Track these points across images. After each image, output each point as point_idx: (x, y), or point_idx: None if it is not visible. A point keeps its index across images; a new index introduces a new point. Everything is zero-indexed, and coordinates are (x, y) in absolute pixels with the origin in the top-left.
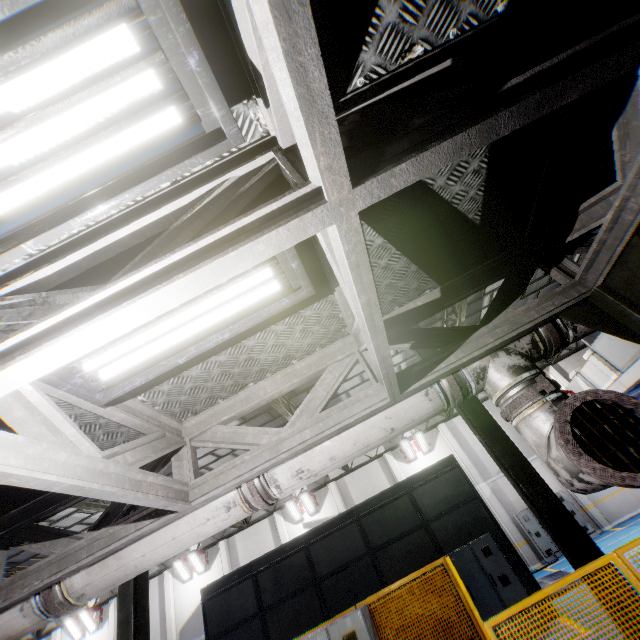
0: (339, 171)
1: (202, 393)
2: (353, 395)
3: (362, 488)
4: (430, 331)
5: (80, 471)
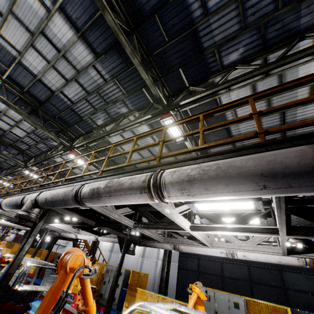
0: (284, 234)
1: None
2: None
3: None
4: (308, 240)
5: (201, 236)
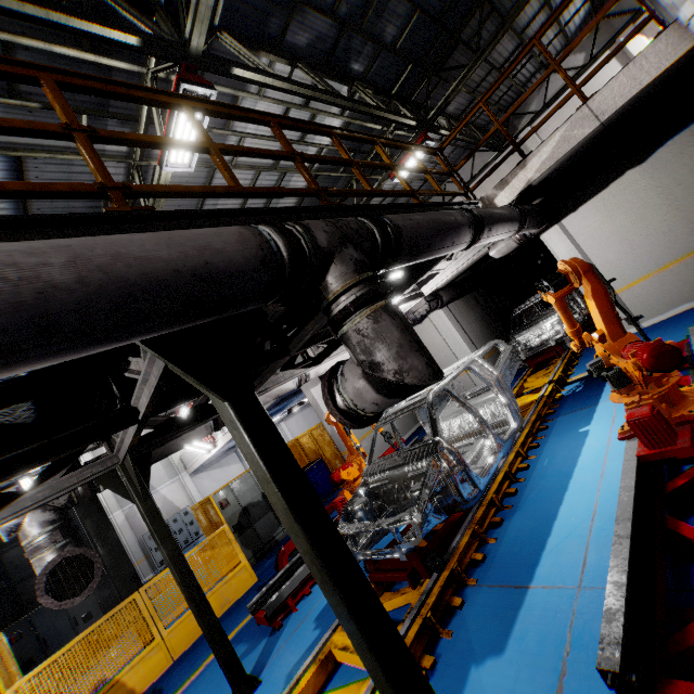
0: None
1: None
2: None
3: None
4: None
5: None
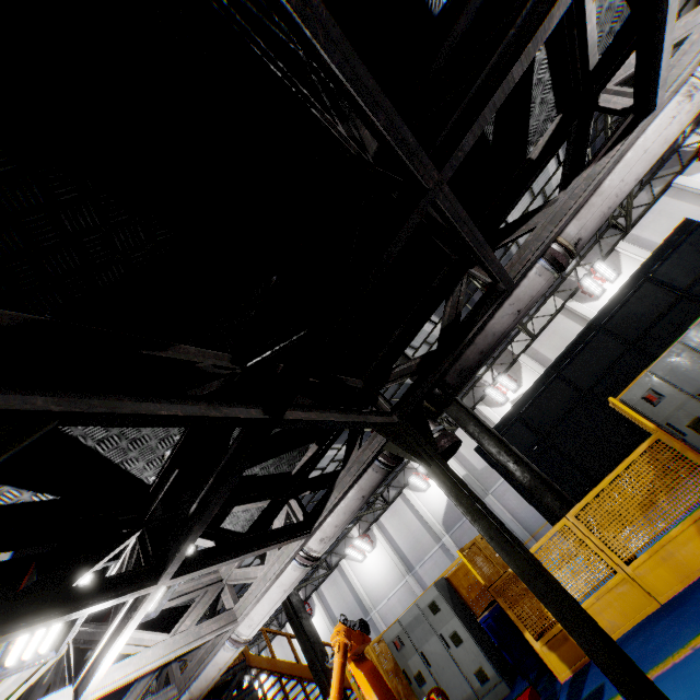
0: None
1: (607, 25)
2: (522, 243)
3: (556, 346)
4: None
5: None
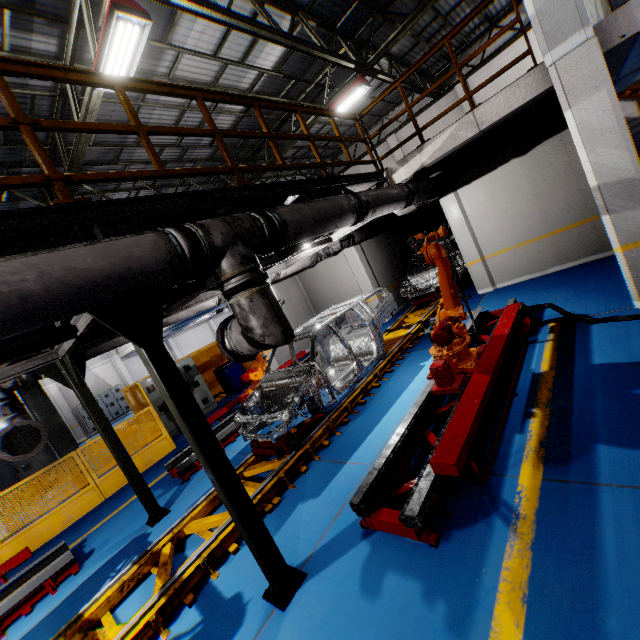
0: None
1: None
2: None
3: None
4: None
5: None
